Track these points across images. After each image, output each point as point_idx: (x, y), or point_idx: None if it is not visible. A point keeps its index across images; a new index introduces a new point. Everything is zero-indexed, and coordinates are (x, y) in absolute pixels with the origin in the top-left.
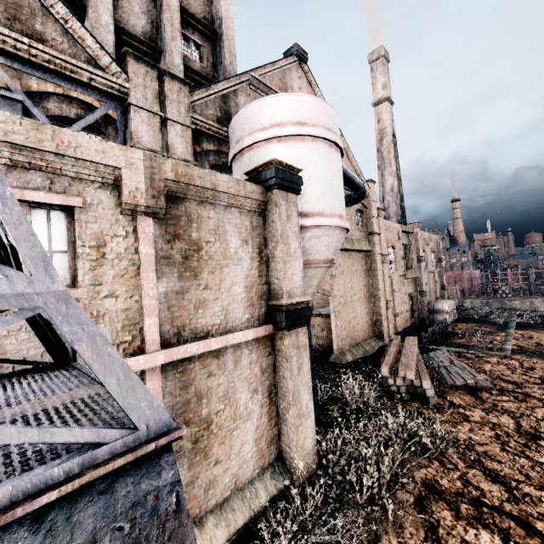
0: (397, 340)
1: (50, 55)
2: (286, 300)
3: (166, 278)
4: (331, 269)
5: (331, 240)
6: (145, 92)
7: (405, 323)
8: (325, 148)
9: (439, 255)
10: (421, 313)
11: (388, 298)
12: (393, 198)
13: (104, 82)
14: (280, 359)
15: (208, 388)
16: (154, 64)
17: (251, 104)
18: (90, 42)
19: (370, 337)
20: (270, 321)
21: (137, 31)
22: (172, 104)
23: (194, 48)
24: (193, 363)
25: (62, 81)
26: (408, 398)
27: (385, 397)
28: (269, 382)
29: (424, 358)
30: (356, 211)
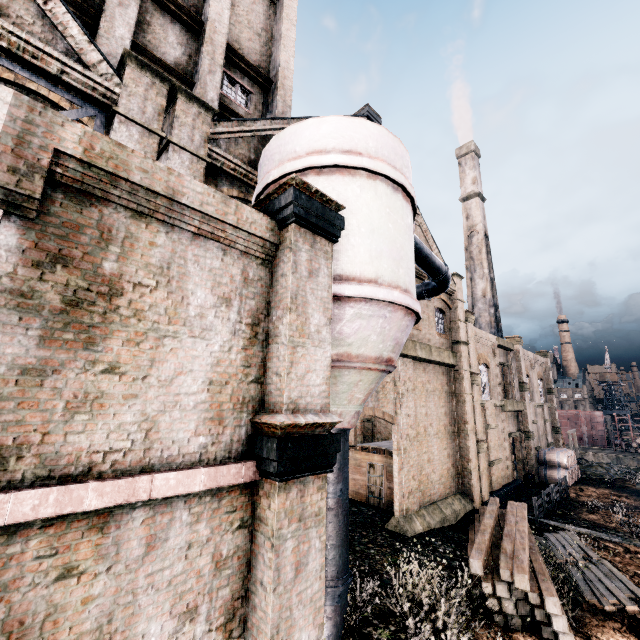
0: (494, 505)
1: (4, 29)
2: (286, 416)
3: (3, 334)
4: (396, 383)
5: (389, 326)
6: (144, 104)
7: (505, 477)
8: (388, 190)
9: (548, 384)
10: (527, 463)
11: (480, 437)
12: (485, 306)
13: (84, 79)
14: (261, 541)
15: (52, 608)
16: (165, 76)
17: (285, 129)
18: (75, 32)
19: (452, 493)
20: (253, 456)
21: (167, 60)
22: (184, 127)
23: (240, 93)
24: (21, 541)
25: (17, 66)
26: (518, 625)
27: (476, 617)
28: (230, 590)
29: (539, 542)
30: (436, 310)
